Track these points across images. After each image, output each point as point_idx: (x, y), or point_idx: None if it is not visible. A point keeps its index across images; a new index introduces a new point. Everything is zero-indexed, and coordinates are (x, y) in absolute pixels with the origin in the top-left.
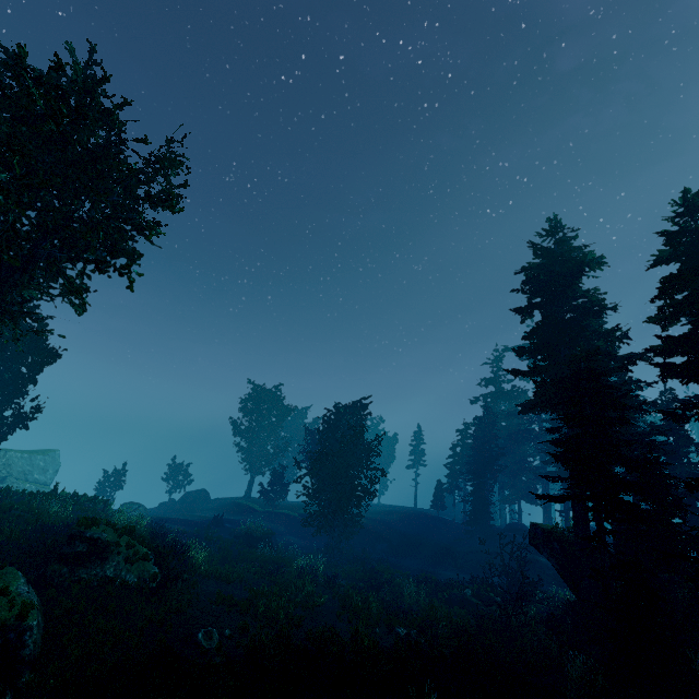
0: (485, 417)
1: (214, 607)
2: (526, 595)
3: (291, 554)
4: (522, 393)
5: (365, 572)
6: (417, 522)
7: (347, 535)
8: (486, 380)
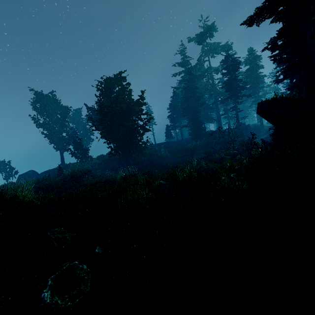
0: (190, 78)
1: (63, 229)
2: (255, 143)
3: (107, 177)
4: (201, 65)
5: (159, 168)
6: (163, 146)
7: (139, 155)
8: (180, 65)
